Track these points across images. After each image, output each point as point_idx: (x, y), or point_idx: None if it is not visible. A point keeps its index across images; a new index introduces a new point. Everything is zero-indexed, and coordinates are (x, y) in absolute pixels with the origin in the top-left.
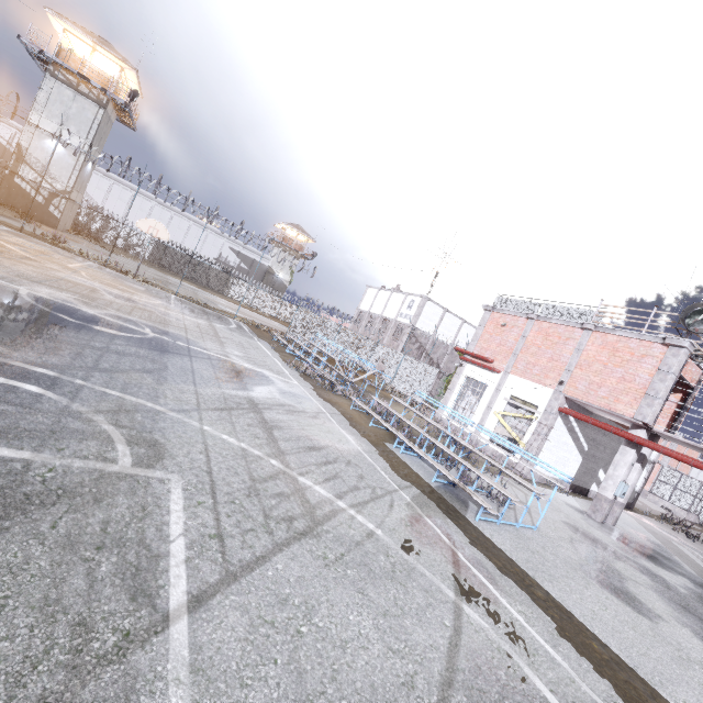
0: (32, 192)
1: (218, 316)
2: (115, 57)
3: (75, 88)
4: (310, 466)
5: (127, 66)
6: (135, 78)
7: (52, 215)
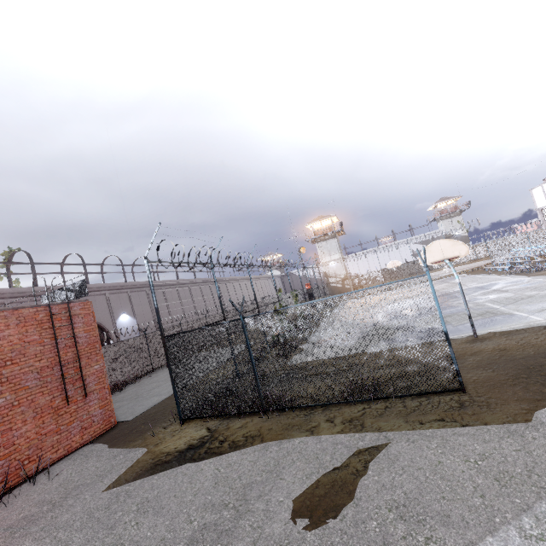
0: (337, 285)
1: (447, 279)
2: (328, 218)
3: (324, 240)
4: (527, 291)
5: (332, 217)
6: (335, 218)
7: (347, 289)
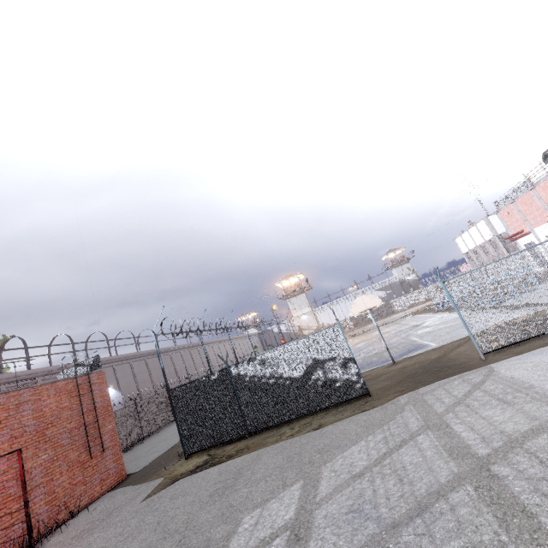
0: None
1: (400, 321)
2: (295, 276)
3: (294, 296)
4: (440, 325)
5: (298, 275)
6: (302, 275)
7: None
